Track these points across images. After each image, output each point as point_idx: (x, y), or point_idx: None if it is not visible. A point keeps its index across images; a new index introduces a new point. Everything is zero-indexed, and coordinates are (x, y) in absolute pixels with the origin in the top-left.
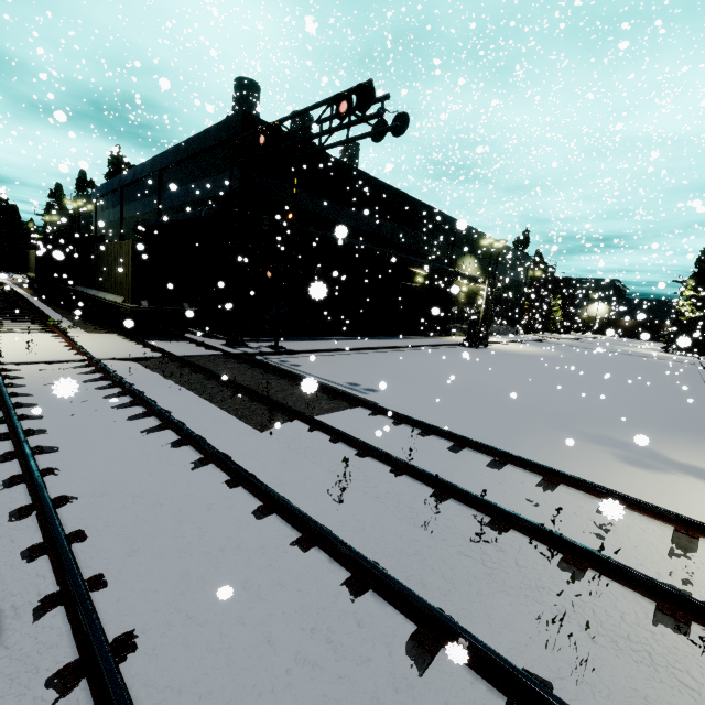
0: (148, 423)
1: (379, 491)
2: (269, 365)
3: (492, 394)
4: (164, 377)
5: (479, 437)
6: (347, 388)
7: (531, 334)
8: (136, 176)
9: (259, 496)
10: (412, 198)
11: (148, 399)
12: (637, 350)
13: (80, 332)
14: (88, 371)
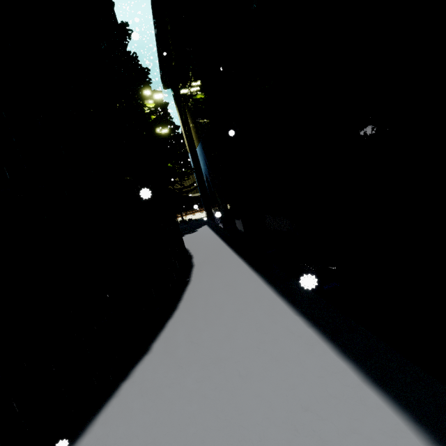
0: None
1: None
2: None
3: None
4: None
5: None
6: None
7: None
8: None
9: None
10: None
11: None
12: None
13: None
14: None
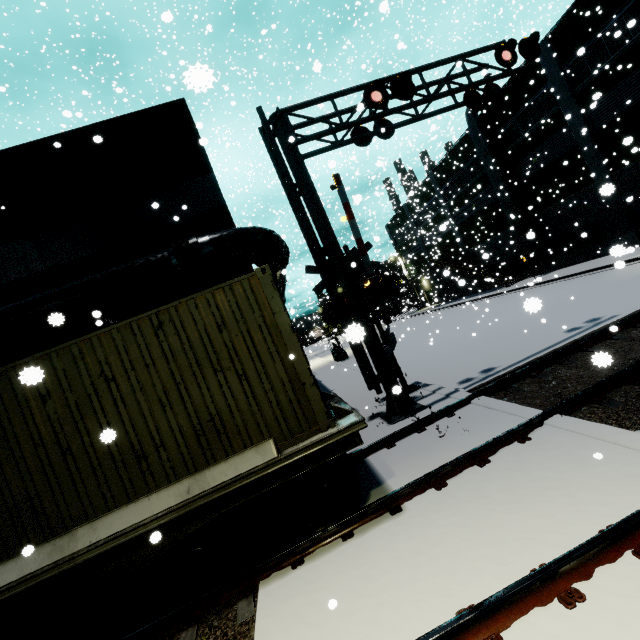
0: None
1: None
2: (523, 367)
3: (554, 306)
4: None
5: None
6: (598, 324)
7: None
8: None
9: None
10: None
11: None
12: None
13: None
14: None
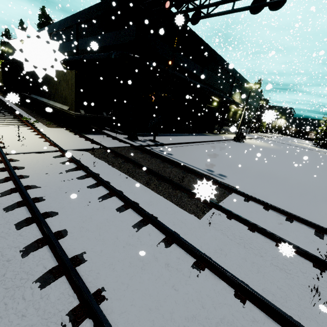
0: (131, 217)
1: (326, 292)
2: (158, 155)
3: (280, 179)
4: (109, 165)
5: (312, 219)
6: (210, 174)
7: (253, 133)
8: (60, 27)
9: (277, 319)
10: (220, 56)
11: (122, 194)
12: (303, 145)
13: (41, 125)
14: (65, 162)
